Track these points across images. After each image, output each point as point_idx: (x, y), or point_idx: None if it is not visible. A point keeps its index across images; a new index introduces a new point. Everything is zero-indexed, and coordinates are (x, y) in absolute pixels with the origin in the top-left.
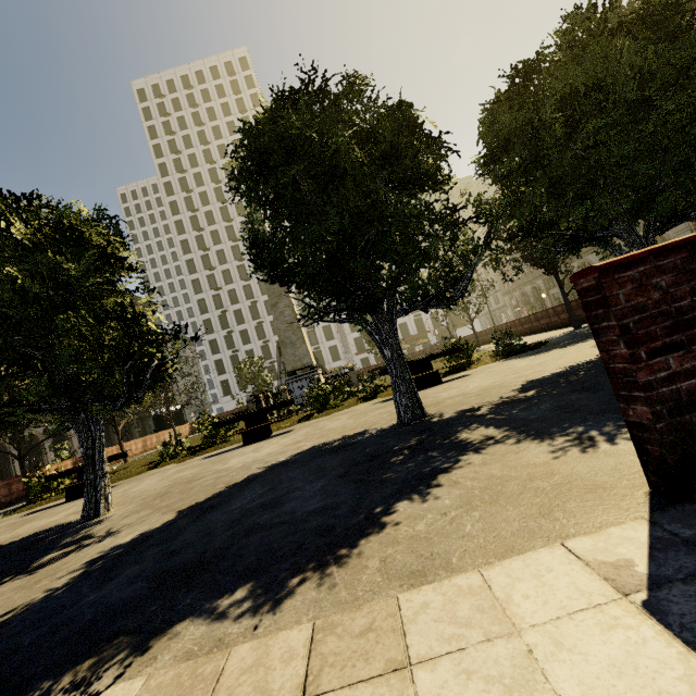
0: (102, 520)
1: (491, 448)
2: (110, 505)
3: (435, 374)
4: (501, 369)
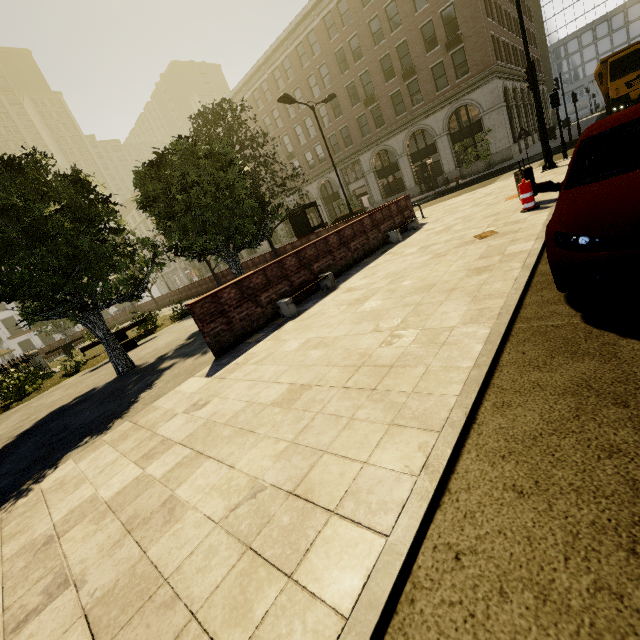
0: None
1: (175, 366)
2: None
3: (132, 341)
4: (178, 328)
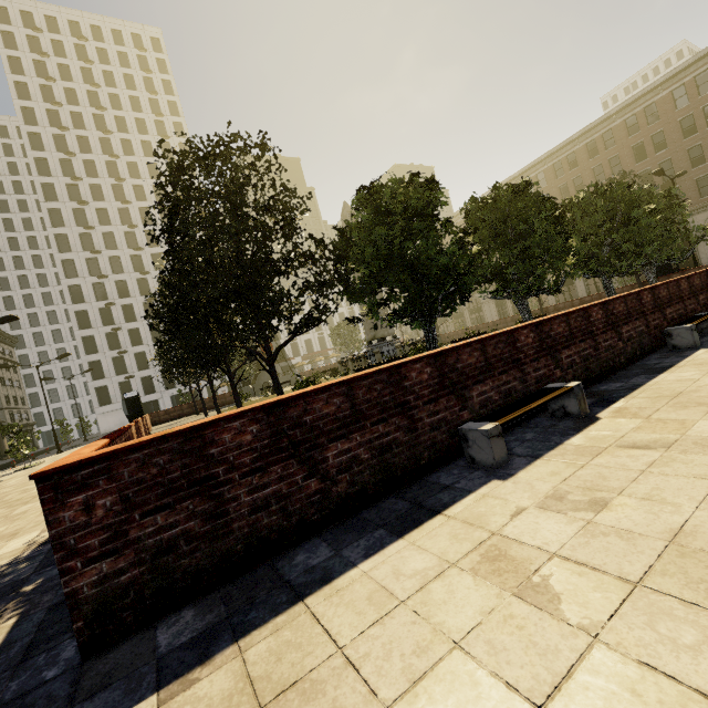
0: None
1: None
2: None
3: None
4: None
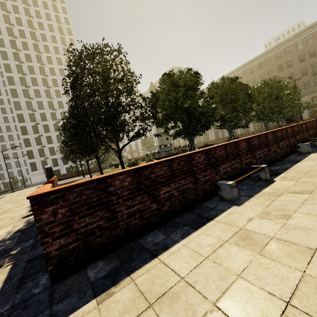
0: None
1: None
2: None
3: None
4: None
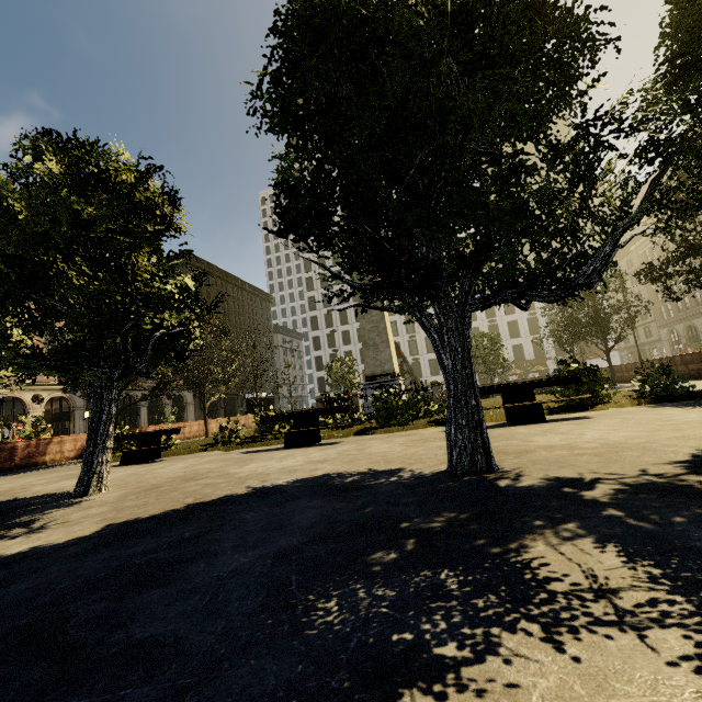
0: (78, 502)
1: (597, 642)
2: (103, 485)
3: (536, 408)
4: (647, 418)
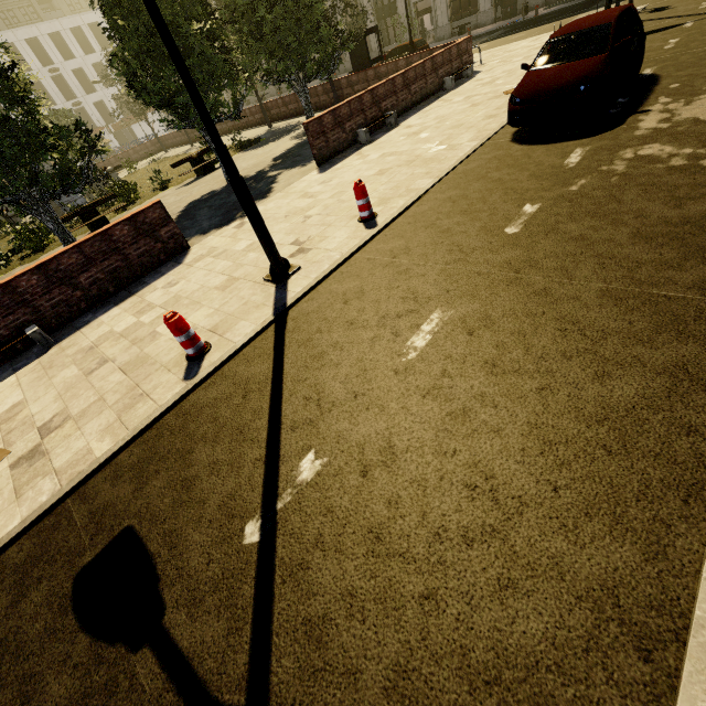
0: None
1: (283, 174)
2: None
3: (211, 164)
4: (250, 156)
